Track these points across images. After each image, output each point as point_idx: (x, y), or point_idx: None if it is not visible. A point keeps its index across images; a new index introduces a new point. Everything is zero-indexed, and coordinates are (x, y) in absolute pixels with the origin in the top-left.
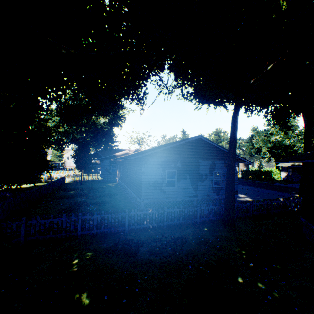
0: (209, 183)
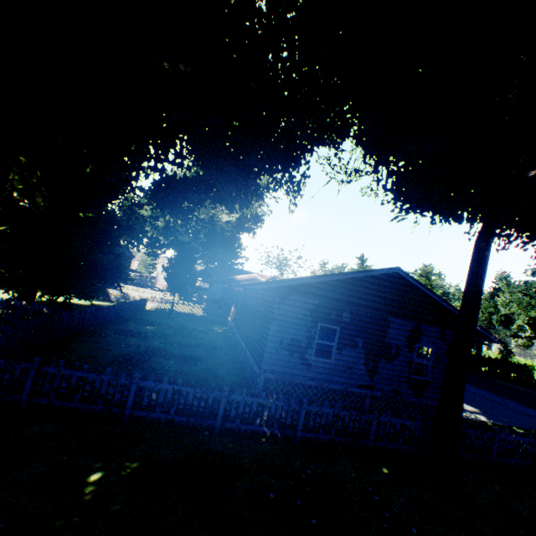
0: (402, 367)
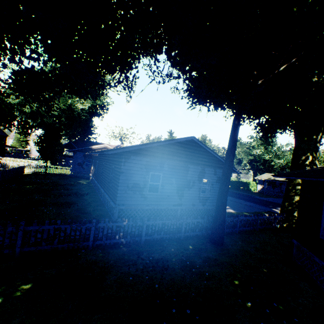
0: (196, 191)
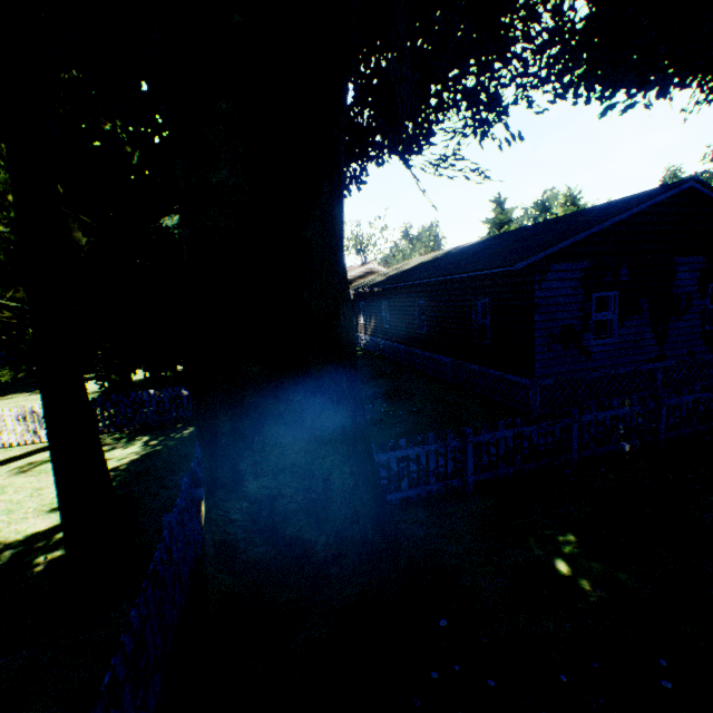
0: (694, 321)
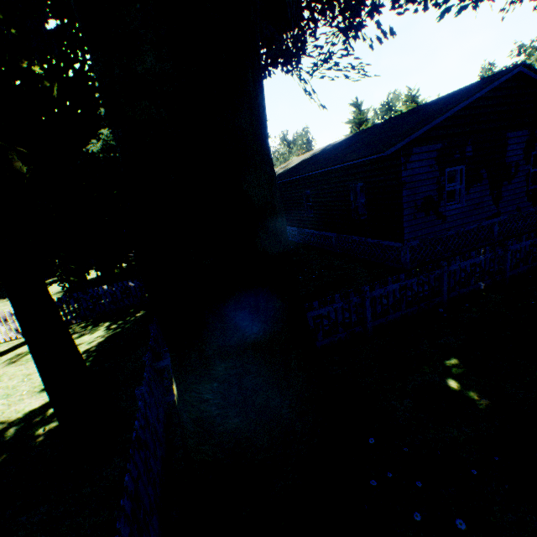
0: (521, 183)
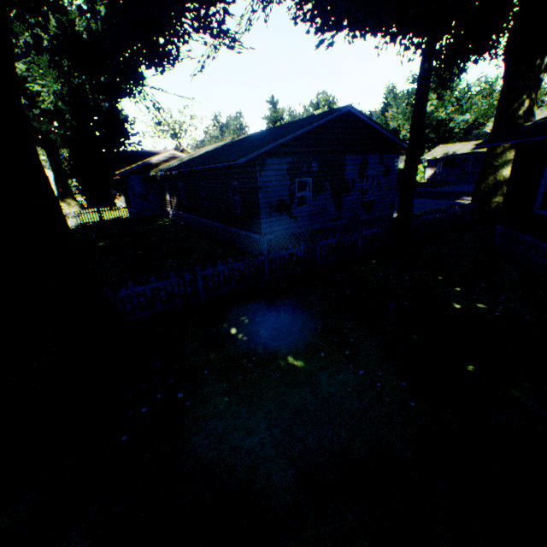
0: (357, 196)
